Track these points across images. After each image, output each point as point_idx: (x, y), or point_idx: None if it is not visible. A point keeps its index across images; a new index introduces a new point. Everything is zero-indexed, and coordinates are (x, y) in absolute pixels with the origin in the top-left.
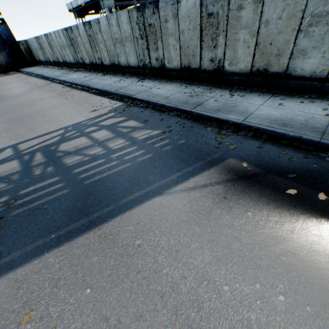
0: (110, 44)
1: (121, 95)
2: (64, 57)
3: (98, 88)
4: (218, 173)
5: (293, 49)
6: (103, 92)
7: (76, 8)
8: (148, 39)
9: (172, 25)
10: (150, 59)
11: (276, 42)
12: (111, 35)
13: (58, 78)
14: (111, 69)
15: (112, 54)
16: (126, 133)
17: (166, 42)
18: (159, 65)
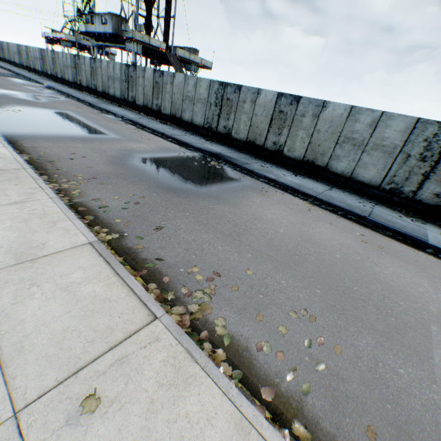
0: (34, 59)
1: (20, 74)
2: (15, 59)
3: (15, 71)
4: (14, 79)
5: (65, 73)
6: (16, 73)
7: (48, 38)
8: (44, 61)
9: (48, 58)
10: (45, 69)
11: (63, 70)
12: (34, 55)
13: (1, 65)
14: (34, 71)
15: (35, 64)
16: (4, 74)
17: (48, 64)
18: (47, 72)
